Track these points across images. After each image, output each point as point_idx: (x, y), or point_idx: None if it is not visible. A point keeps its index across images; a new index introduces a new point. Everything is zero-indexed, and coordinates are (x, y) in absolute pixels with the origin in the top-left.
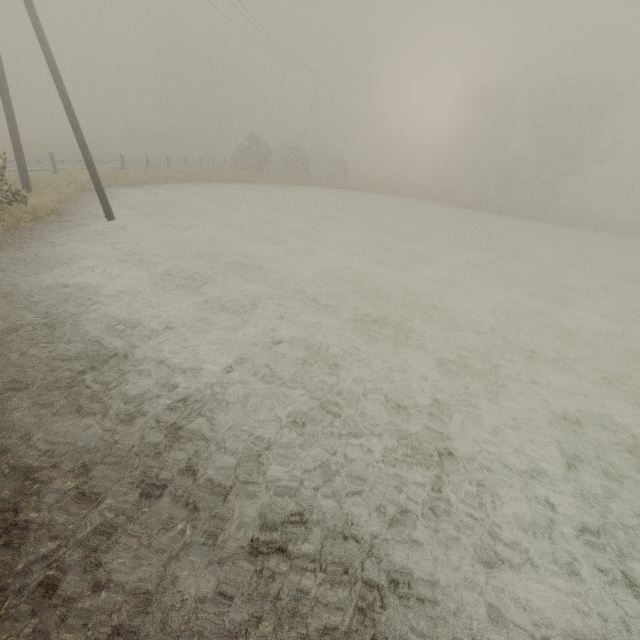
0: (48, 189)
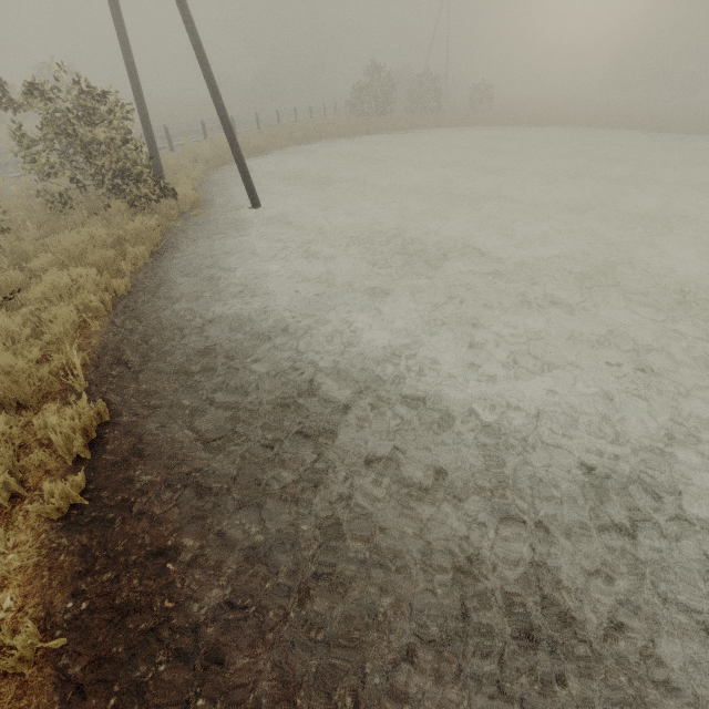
0: (179, 174)
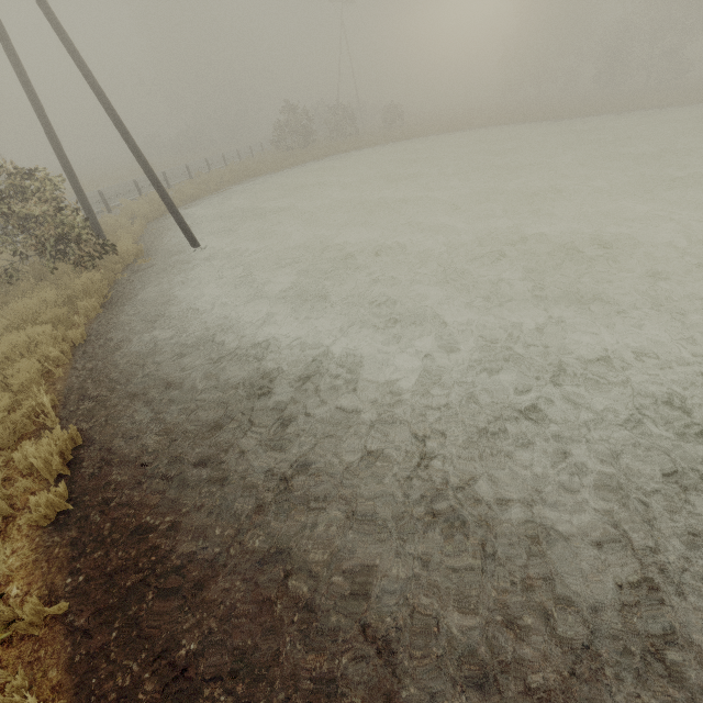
0: (119, 231)
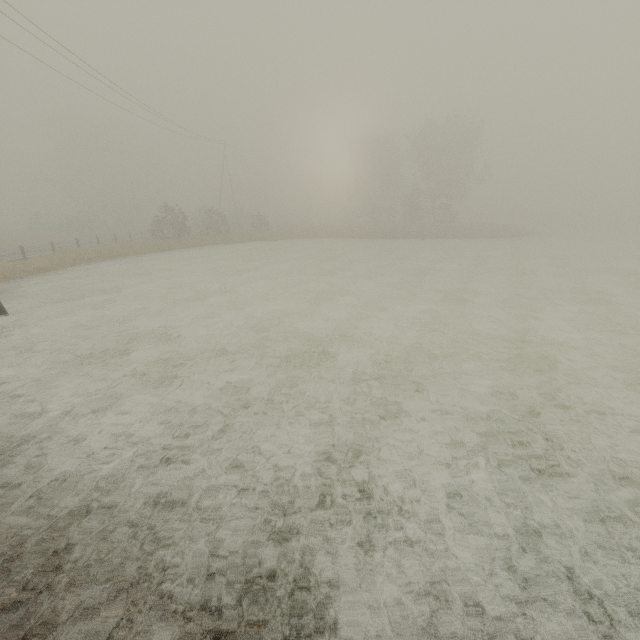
0: None
